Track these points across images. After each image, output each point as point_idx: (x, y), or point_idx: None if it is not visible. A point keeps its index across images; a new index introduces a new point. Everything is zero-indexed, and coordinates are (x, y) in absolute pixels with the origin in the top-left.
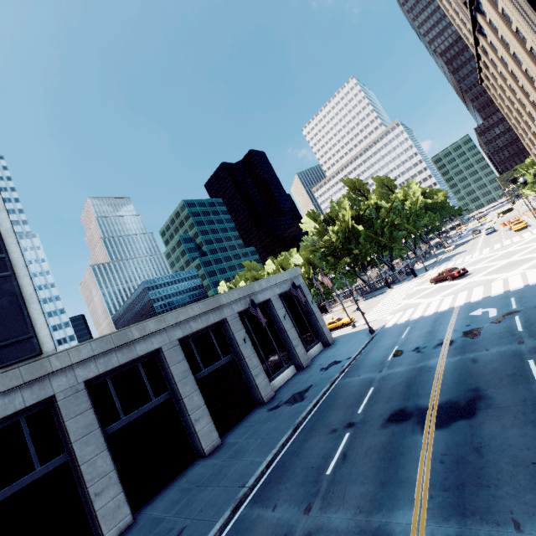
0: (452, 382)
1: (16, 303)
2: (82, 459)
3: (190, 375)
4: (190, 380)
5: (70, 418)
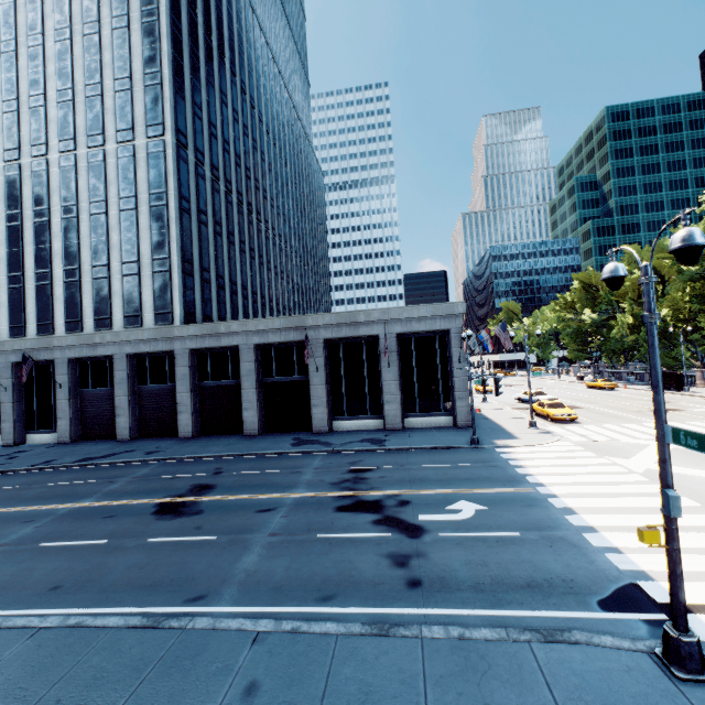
0: (230, 503)
1: (168, 290)
2: (178, 391)
3: (253, 375)
4: (252, 379)
5: (178, 366)
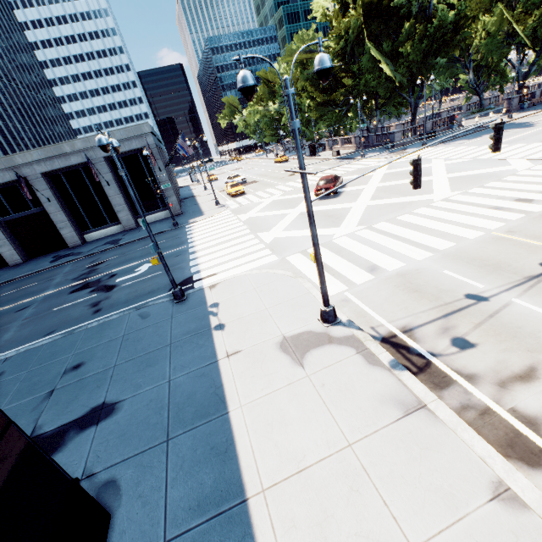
0: None
1: None
2: None
3: None
4: None
5: None
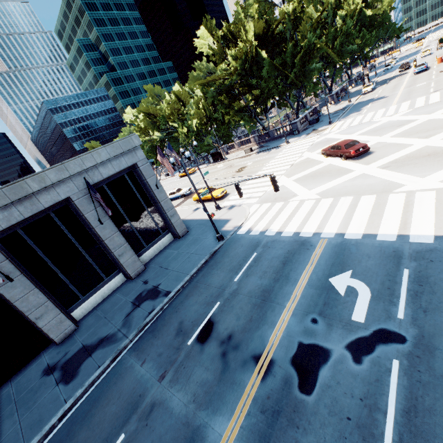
0: None
1: None
2: None
3: None
4: None
5: None
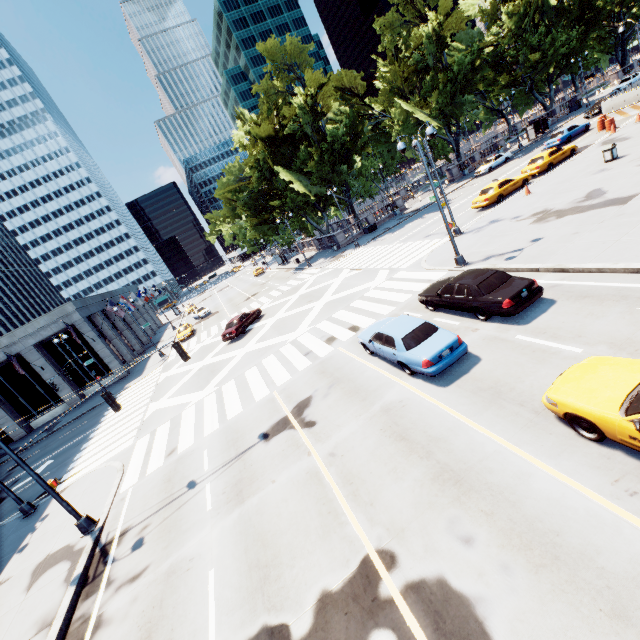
0: None
1: None
2: None
3: None
4: None
5: None
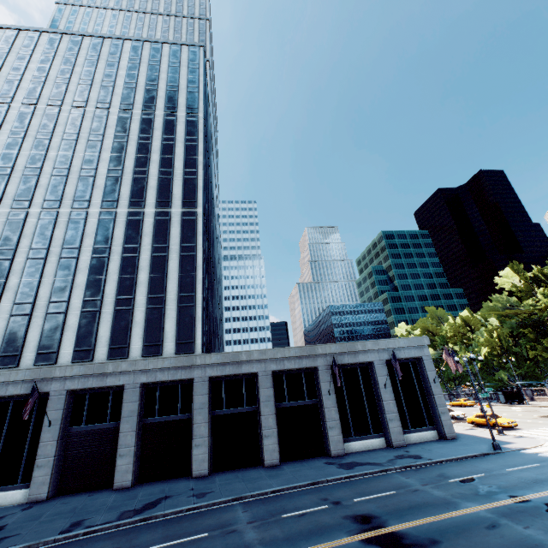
0: (437, 526)
1: (192, 321)
2: (195, 421)
3: (272, 401)
4: (271, 404)
5: (197, 394)
